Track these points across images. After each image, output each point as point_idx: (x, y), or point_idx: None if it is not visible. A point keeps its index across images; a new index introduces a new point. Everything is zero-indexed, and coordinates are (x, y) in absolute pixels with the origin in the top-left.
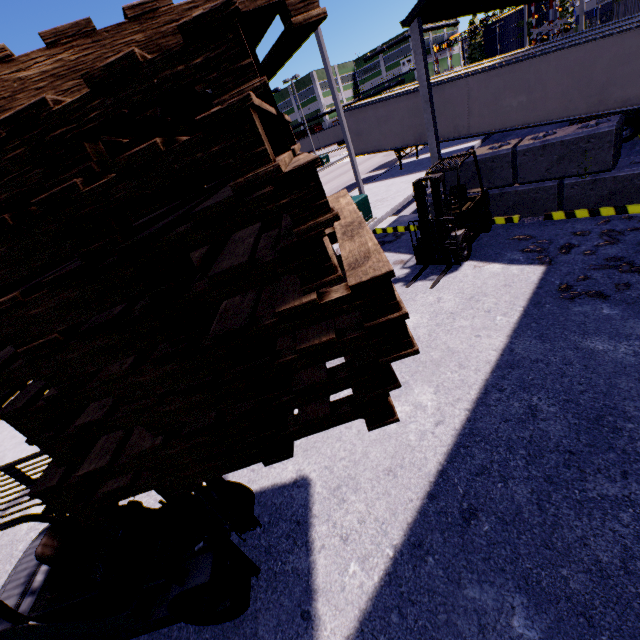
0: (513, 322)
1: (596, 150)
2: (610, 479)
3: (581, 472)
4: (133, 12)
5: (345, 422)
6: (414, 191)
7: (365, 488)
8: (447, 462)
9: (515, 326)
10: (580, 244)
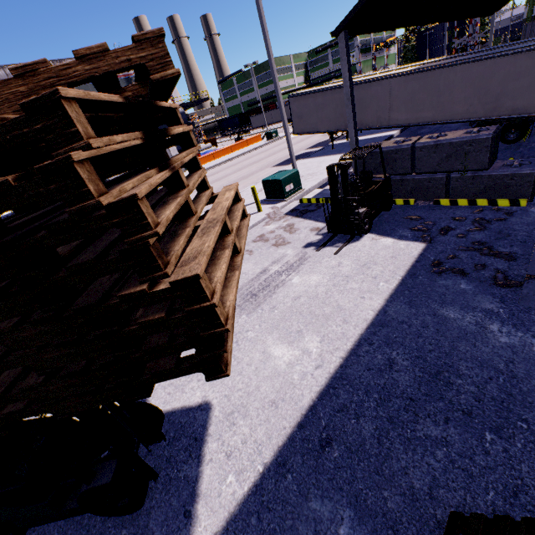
0: (391, 288)
1: (476, 152)
2: (435, 423)
3: (415, 416)
4: (17, 72)
5: (188, 374)
6: (327, 173)
7: (252, 415)
8: (318, 399)
9: (392, 292)
10: (456, 228)
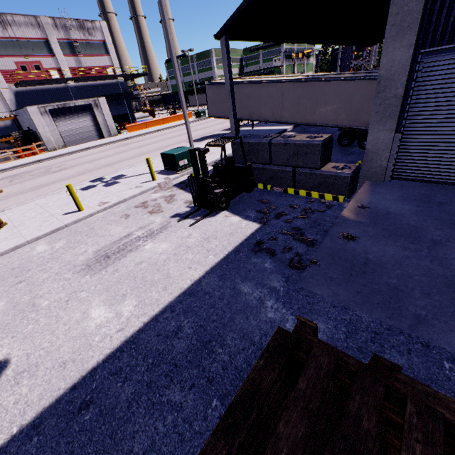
0: (215, 261)
1: (312, 154)
2: (182, 389)
3: (171, 381)
4: None
5: None
6: (190, 156)
7: (39, 375)
8: (103, 361)
9: (214, 265)
10: (288, 214)
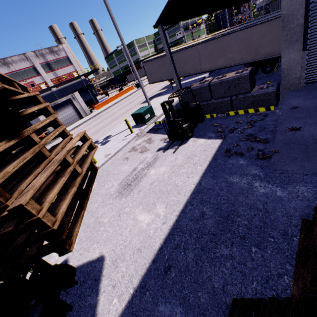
0: (204, 169)
1: (242, 83)
2: (226, 246)
3: (216, 244)
4: None
5: (47, 255)
6: (162, 107)
7: (127, 259)
8: (163, 243)
9: (204, 171)
10: (238, 128)
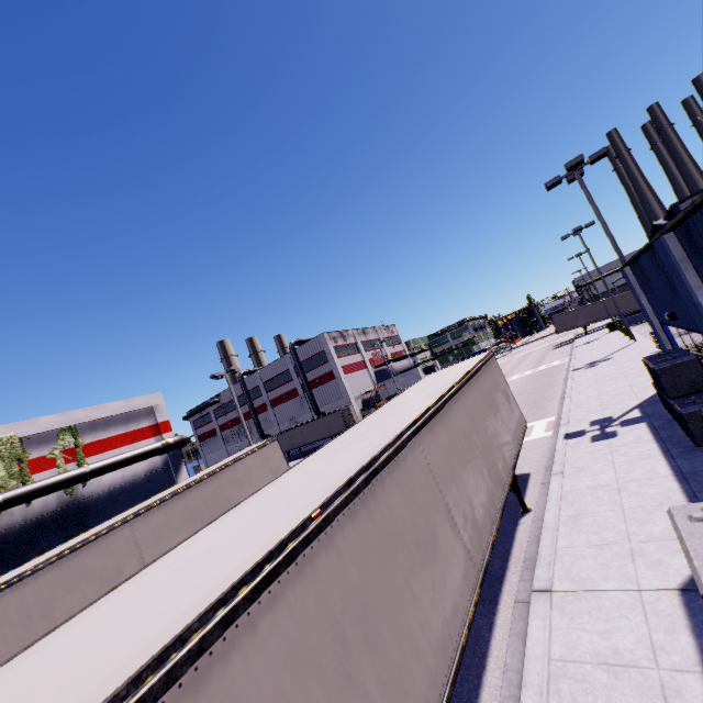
0: None
1: None
2: None
3: None
4: None
5: None
6: None
7: None
8: None
9: None
10: None
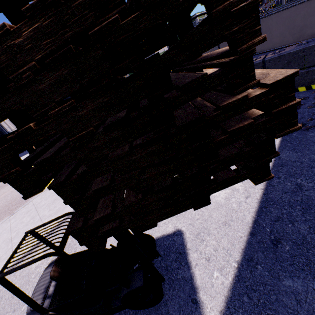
0: (277, 144)
1: (308, 55)
2: None
3: None
4: None
5: (243, 180)
6: None
7: (214, 233)
8: (257, 216)
9: (278, 146)
10: (304, 103)
